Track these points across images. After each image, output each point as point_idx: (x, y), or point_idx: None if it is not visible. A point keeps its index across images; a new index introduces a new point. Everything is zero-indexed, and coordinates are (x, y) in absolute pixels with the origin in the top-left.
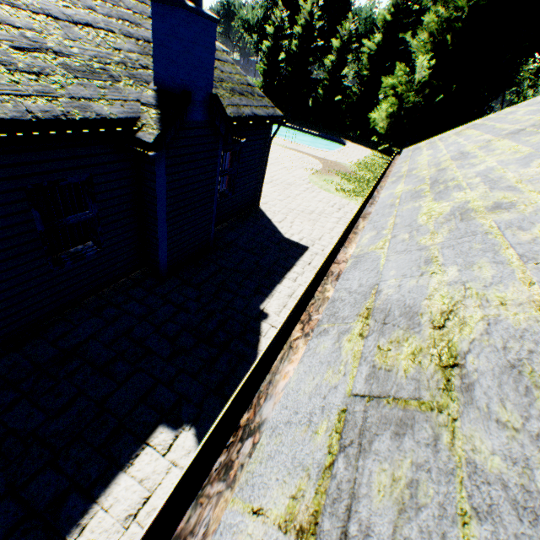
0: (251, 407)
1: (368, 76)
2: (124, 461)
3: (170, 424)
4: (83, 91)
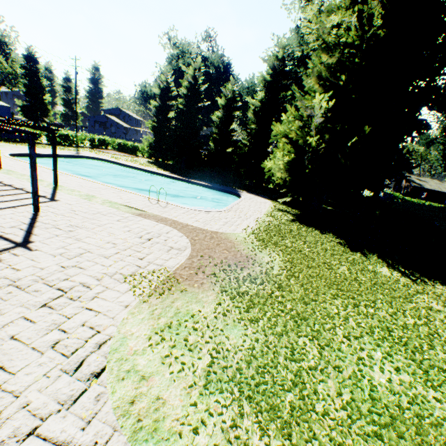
0: None
1: (256, 129)
2: None
3: None
4: None
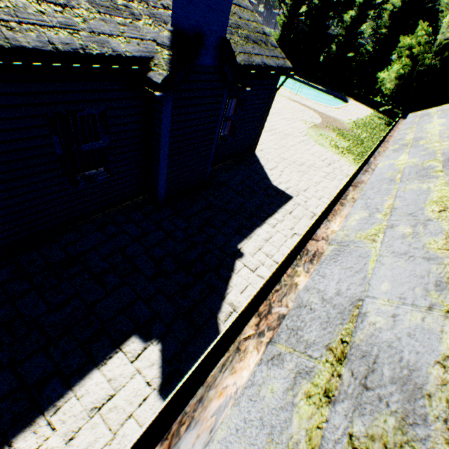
0: (167, 438)
1: (385, 34)
2: (100, 359)
3: (141, 336)
4: (104, 27)
